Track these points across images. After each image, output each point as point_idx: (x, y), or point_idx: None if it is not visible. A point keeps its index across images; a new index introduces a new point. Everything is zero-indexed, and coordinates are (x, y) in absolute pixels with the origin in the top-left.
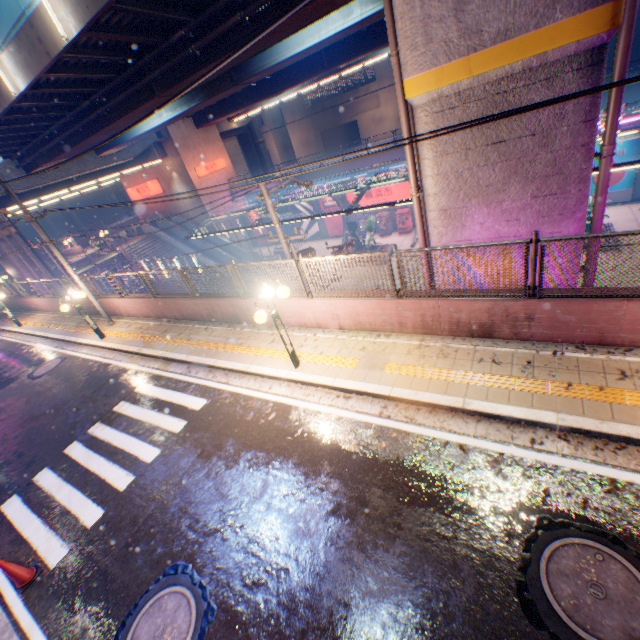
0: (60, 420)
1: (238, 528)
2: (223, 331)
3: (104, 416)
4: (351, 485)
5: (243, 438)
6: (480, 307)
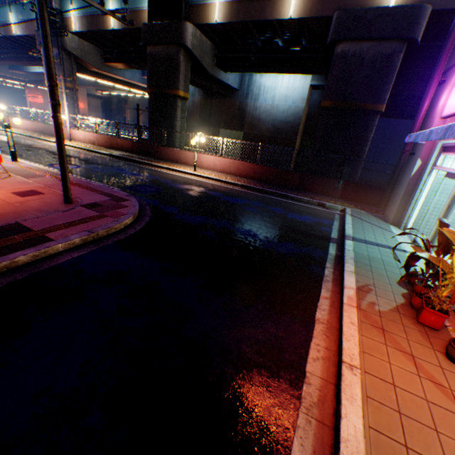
0: None
1: None
2: None
3: None
4: None
5: None
6: (43, 126)
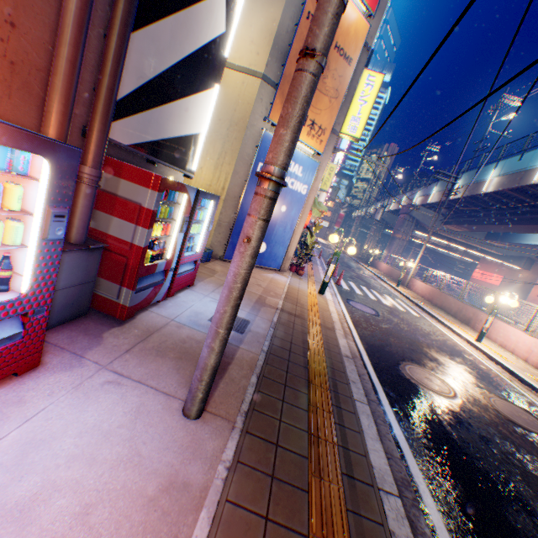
0: (363, 282)
1: (398, 322)
2: (453, 319)
3: (377, 291)
4: (451, 352)
5: (422, 325)
6: None
